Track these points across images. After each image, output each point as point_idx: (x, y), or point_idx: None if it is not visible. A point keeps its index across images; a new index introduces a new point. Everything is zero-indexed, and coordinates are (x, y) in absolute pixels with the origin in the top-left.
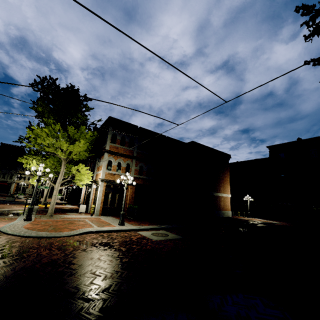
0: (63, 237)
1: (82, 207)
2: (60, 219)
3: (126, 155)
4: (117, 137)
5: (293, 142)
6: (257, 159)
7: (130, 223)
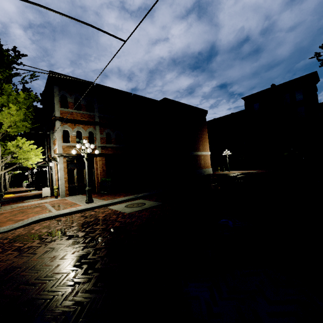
0: None
1: (45, 190)
2: (10, 209)
3: (85, 122)
4: (68, 99)
5: (267, 89)
6: (233, 113)
7: (102, 198)
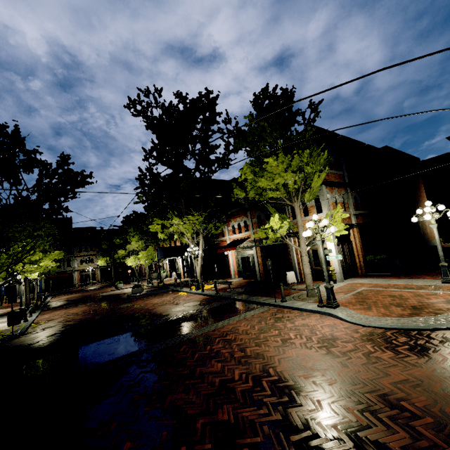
0: None
1: (290, 275)
2: (337, 295)
3: (339, 184)
4: None
5: None
6: (424, 160)
7: (430, 278)
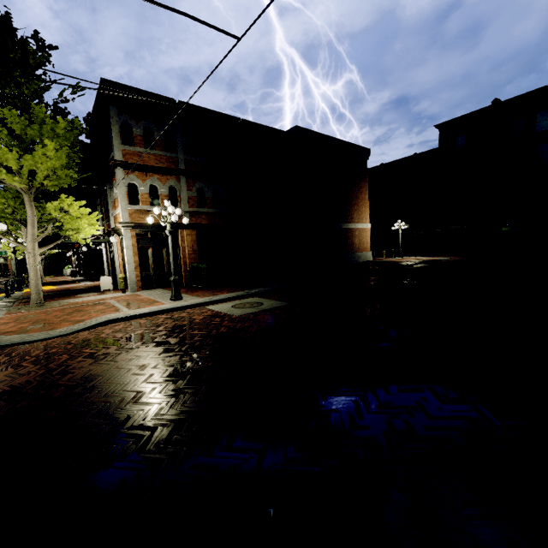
0: (54, 338)
1: (104, 281)
2: (60, 307)
3: (163, 170)
4: (133, 130)
5: (484, 109)
6: (416, 154)
7: (194, 294)
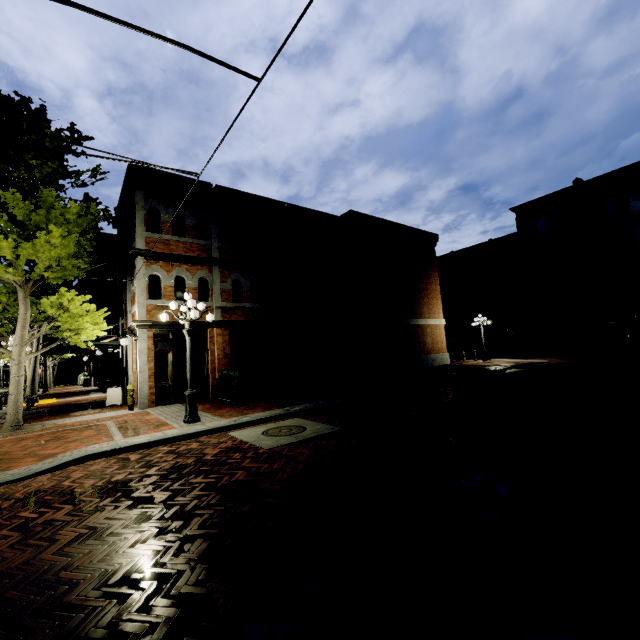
0: None
1: (112, 393)
2: (40, 431)
3: (193, 259)
4: (161, 216)
5: (565, 190)
6: (492, 240)
7: (218, 413)
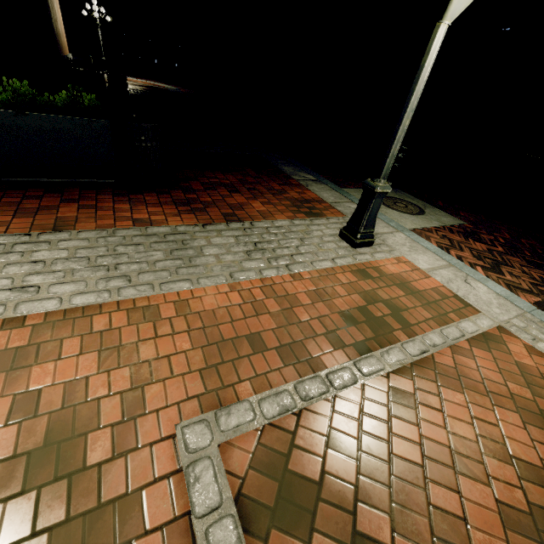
0: None
1: None
2: None
3: None
4: None
5: None
6: None
7: (272, 213)
